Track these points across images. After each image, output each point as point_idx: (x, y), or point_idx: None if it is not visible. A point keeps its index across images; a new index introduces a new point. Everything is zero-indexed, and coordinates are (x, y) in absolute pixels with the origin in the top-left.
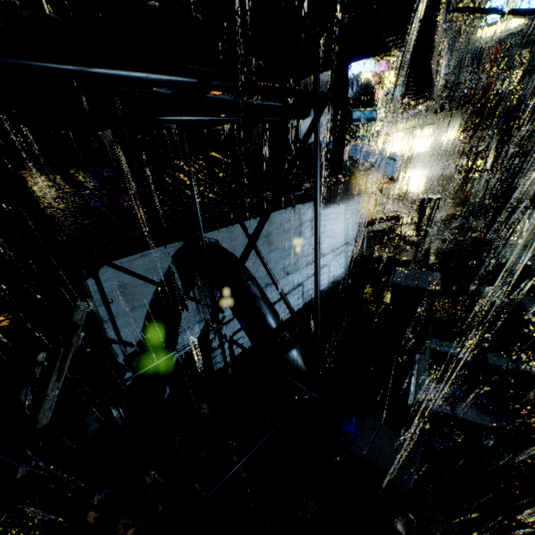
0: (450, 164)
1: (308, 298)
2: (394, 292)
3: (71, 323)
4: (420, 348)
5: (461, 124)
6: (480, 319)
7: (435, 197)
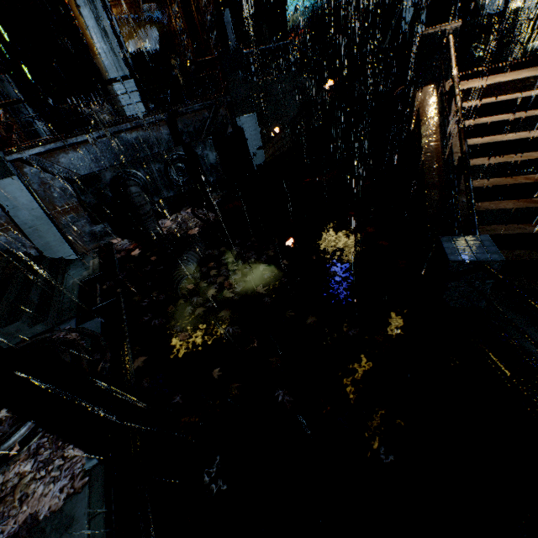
0: None
1: None
2: None
3: None
4: None
5: None
6: None
7: None
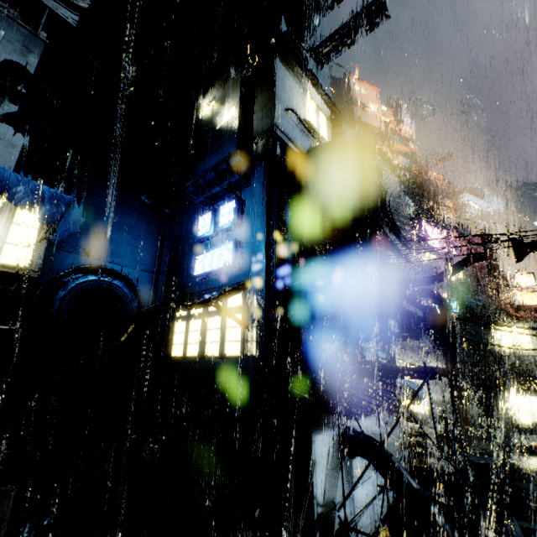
0: (443, 392)
1: (391, 500)
2: (476, 468)
3: (310, 472)
4: (507, 515)
5: (440, 364)
6: (533, 502)
7: (451, 416)
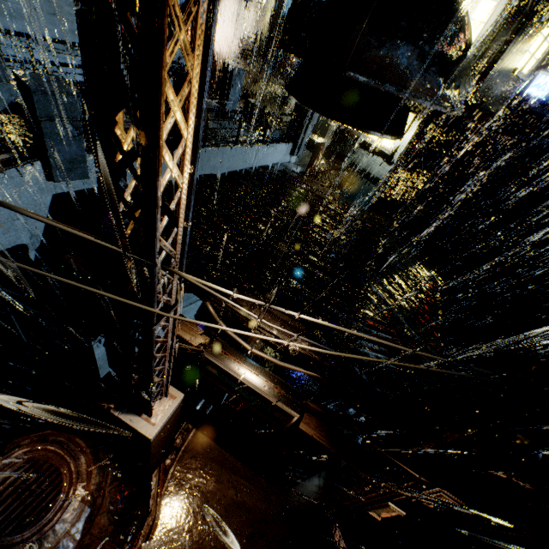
0: None
1: None
2: None
3: None
4: None
5: None
6: None
7: (231, 65)
